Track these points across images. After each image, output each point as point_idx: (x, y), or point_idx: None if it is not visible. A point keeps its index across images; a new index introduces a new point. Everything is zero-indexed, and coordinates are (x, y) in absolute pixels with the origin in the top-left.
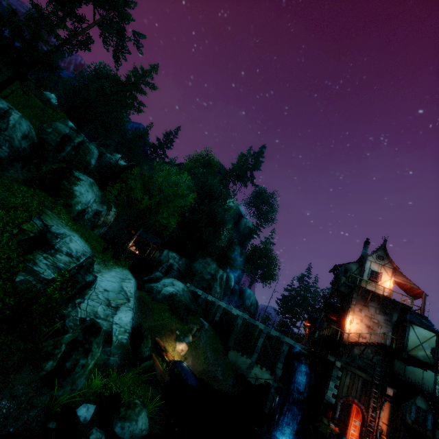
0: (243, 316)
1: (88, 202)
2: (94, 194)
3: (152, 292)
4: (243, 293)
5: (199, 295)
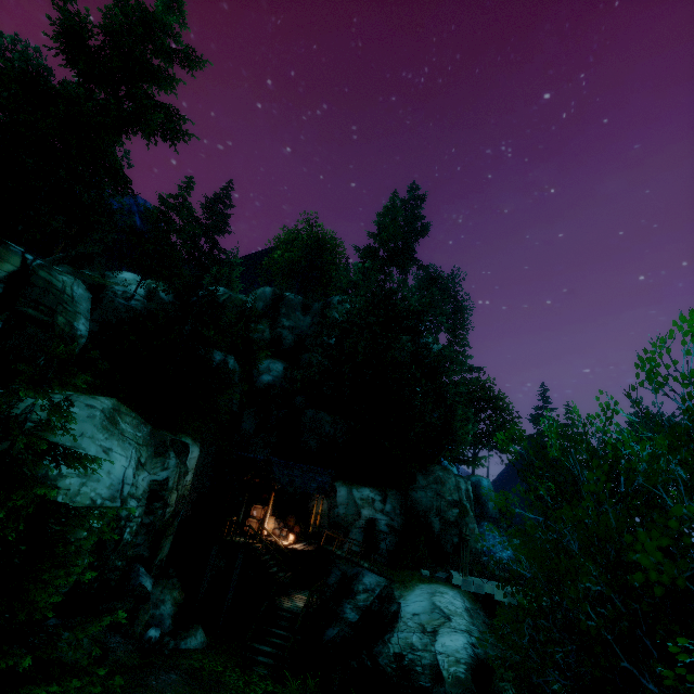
0: None
1: (120, 484)
2: (129, 446)
3: (421, 688)
4: (476, 492)
5: (499, 600)
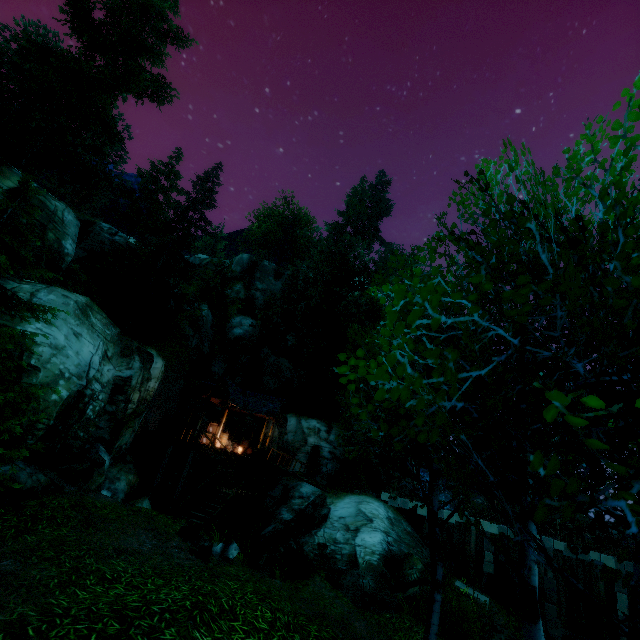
0: (549, 546)
1: (87, 367)
2: (98, 338)
3: (337, 570)
4: None
5: (422, 515)
